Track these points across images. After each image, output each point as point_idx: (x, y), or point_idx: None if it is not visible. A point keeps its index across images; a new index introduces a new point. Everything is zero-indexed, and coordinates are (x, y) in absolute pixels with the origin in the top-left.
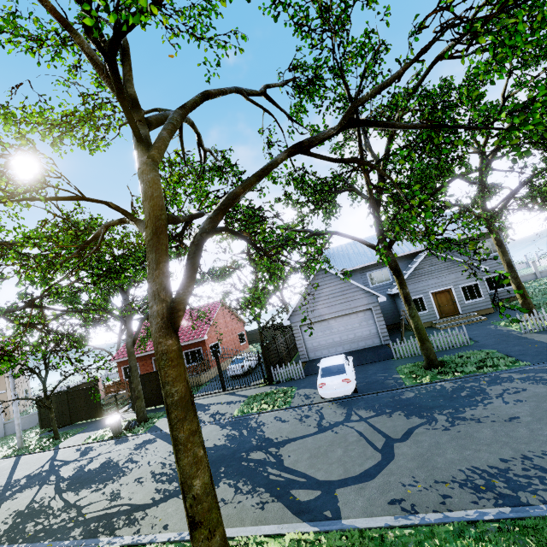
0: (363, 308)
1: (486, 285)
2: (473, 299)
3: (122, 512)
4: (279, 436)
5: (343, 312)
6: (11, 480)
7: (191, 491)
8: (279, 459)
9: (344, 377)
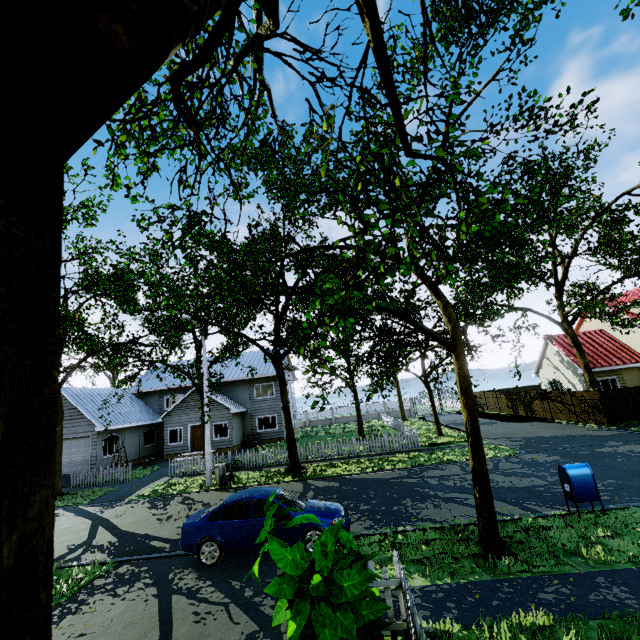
0: (84, 435)
1: (257, 425)
2: (221, 437)
3: None
4: None
5: (66, 436)
6: None
7: None
8: None
9: None
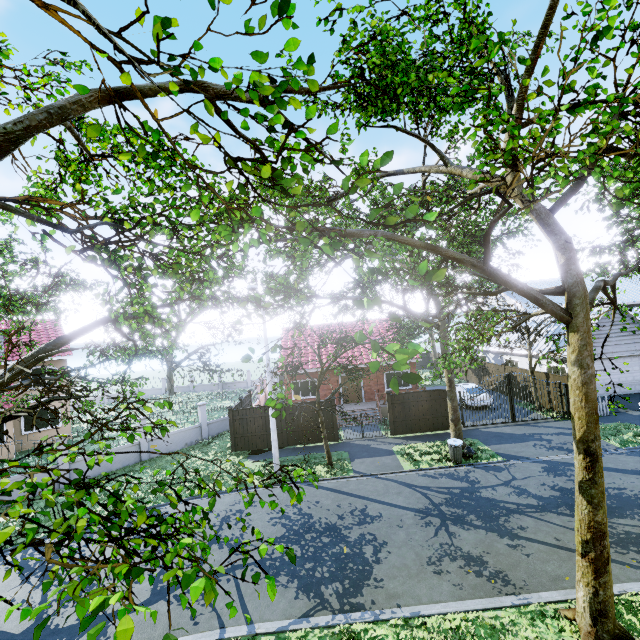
0: None
1: None
2: None
3: None
4: None
5: (627, 353)
6: (418, 509)
7: None
8: None
9: None
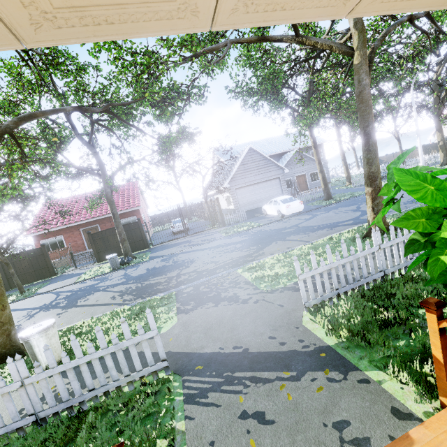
0: (275, 177)
1: None
2: (314, 181)
3: (239, 259)
4: (285, 226)
5: (263, 179)
6: (36, 307)
7: (379, 175)
8: (306, 226)
9: (299, 201)
